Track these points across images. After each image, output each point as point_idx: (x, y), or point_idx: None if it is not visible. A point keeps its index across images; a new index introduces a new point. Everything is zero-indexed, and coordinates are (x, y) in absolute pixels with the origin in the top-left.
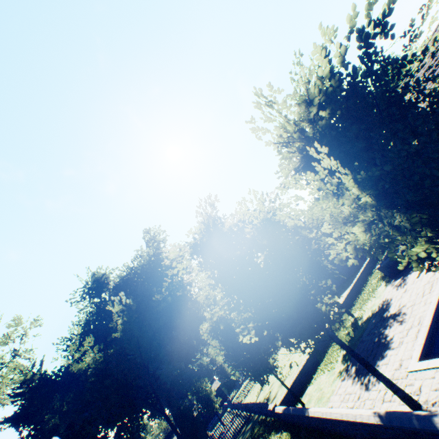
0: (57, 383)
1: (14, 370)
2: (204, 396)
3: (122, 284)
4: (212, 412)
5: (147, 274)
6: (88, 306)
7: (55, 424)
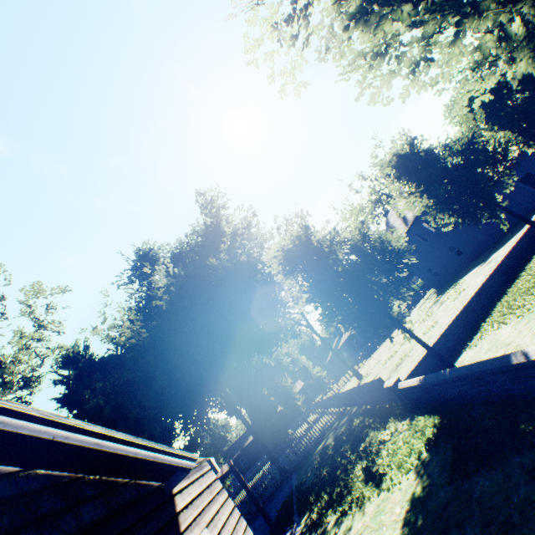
0: (106, 367)
1: (37, 341)
2: (283, 392)
3: (173, 260)
4: (294, 410)
5: (204, 247)
6: (139, 291)
7: (101, 406)
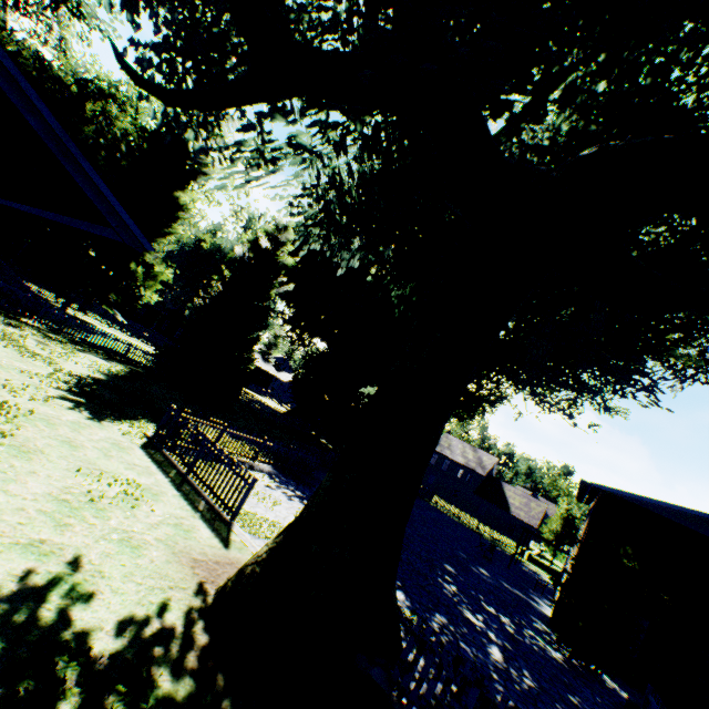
0: None
1: None
2: None
3: None
4: None
5: None
6: None
7: None
